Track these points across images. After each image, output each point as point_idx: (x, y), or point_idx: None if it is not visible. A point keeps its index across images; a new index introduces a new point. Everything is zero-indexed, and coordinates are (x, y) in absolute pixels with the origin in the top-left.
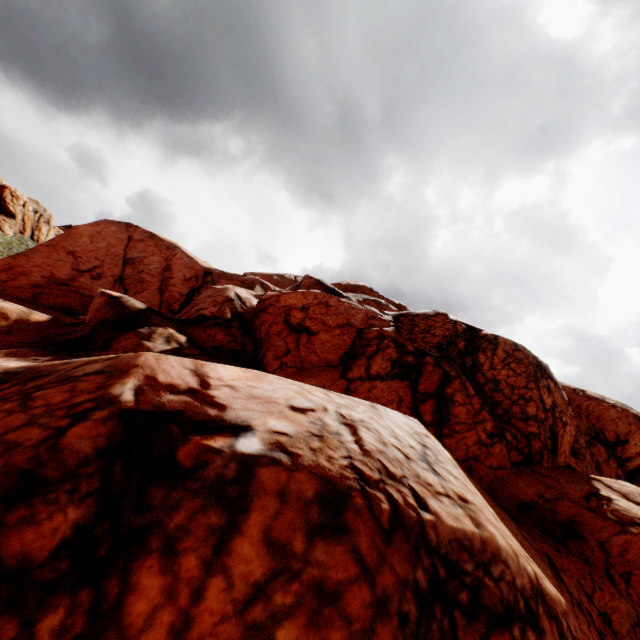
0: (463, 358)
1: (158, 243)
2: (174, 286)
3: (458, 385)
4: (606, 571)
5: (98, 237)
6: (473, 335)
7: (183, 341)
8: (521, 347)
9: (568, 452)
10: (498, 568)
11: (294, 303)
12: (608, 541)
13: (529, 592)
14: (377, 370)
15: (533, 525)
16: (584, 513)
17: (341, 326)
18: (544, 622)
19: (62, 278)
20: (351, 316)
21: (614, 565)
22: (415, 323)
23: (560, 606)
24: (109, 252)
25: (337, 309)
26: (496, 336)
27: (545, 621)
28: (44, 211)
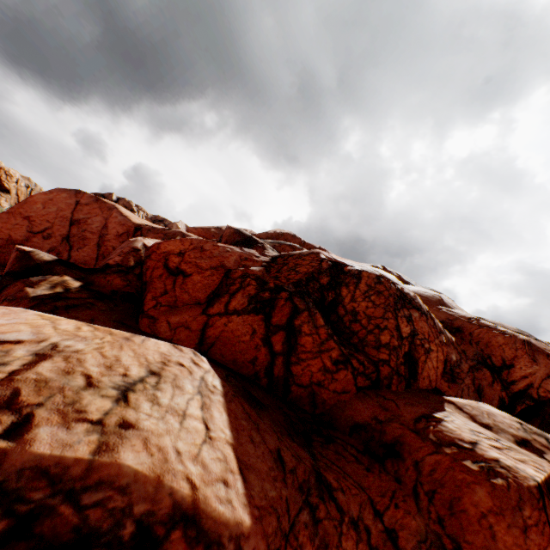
0: (324, 292)
1: (101, 205)
2: (109, 241)
3: (306, 317)
4: (414, 489)
5: (50, 203)
6: (338, 271)
7: (74, 287)
8: (383, 280)
9: (435, 377)
10: (99, 495)
11: (173, 249)
12: (422, 461)
13: (162, 517)
14: (235, 306)
15: (354, 445)
16: (408, 434)
17: (214, 268)
18: (176, 547)
19: (18, 239)
20: (225, 258)
21: (423, 484)
22: (286, 262)
23: (236, 529)
24: (58, 215)
25: (212, 253)
26: (360, 271)
27: (180, 546)
28: (35, 186)
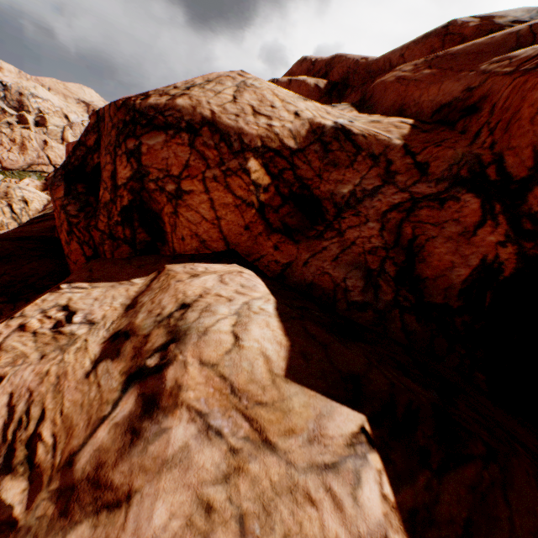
0: (90, 156)
1: None
2: None
3: (51, 194)
4: None
5: None
6: (99, 121)
7: None
8: (111, 107)
9: (219, 234)
10: None
11: None
12: None
13: None
14: None
15: None
16: None
17: None
18: None
19: None
20: None
21: None
22: None
23: None
24: None
25: None
26: (105, 107)
27: None
28: None
